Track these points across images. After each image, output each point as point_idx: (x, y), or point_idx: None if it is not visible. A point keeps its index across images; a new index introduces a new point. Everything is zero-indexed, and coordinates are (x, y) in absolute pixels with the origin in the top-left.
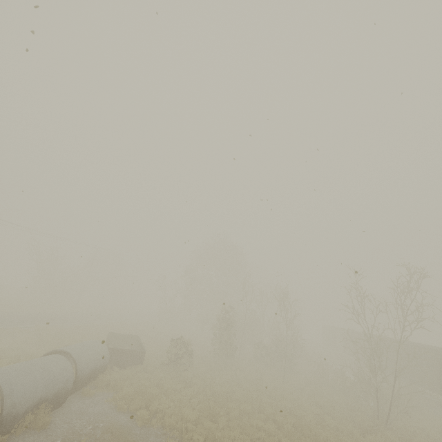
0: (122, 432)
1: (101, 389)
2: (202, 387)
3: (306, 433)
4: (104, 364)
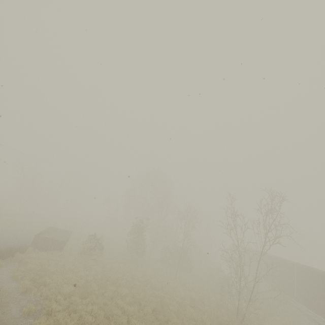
0: (1, 294)
1: (13, 263)
2: (99, 272)
3: (160, 317)
4: (24, 246)
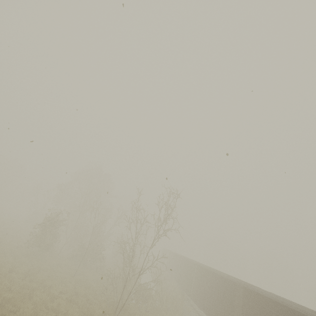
0: None
1: None
2: None
3: (7, 307)
4: None
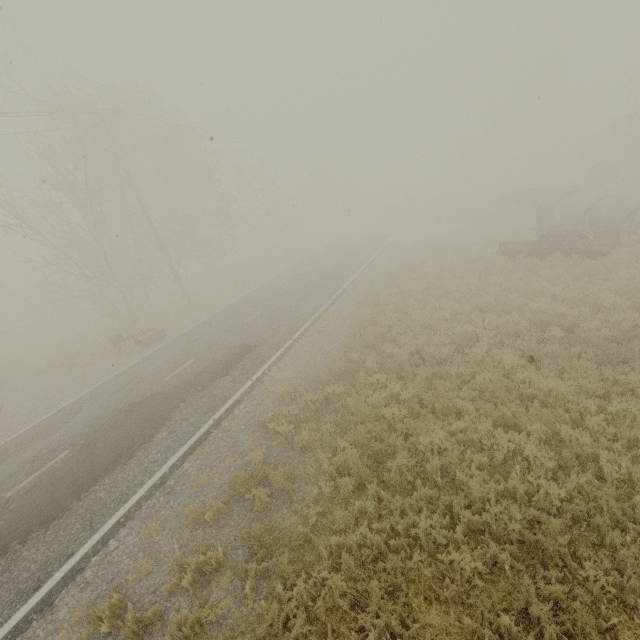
0: None
1: None
2: None
3: None
4: None
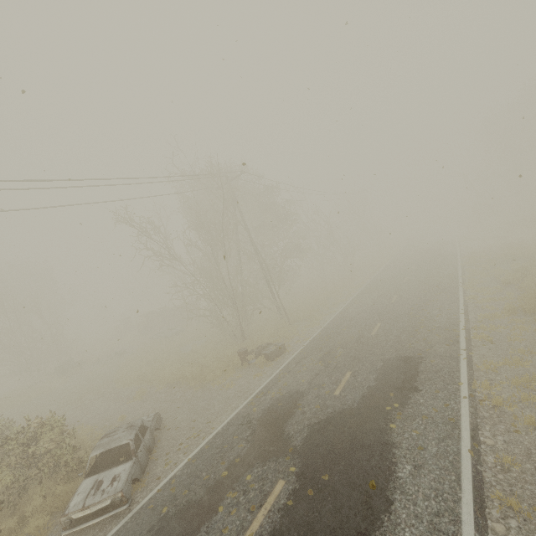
0: None
1: None
2: None
3: None
4: None
